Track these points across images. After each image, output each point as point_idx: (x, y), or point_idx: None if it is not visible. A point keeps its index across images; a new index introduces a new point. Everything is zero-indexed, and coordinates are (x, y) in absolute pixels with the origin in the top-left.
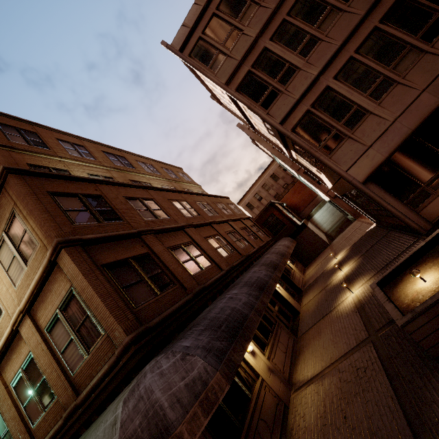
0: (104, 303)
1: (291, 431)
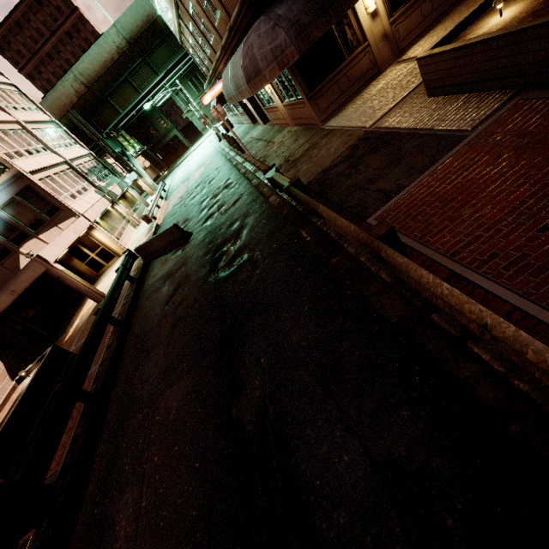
0: None
1: (365, 90)
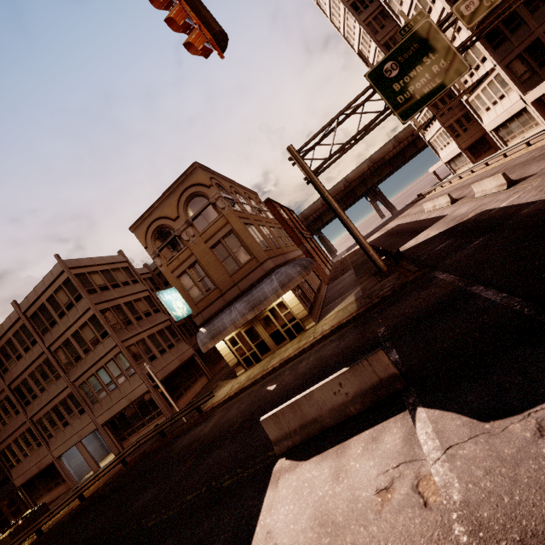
0: None
1: None
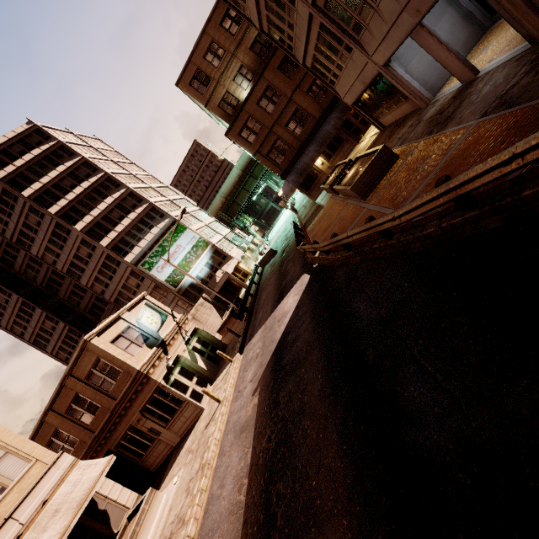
0: (271, 169)
1: None
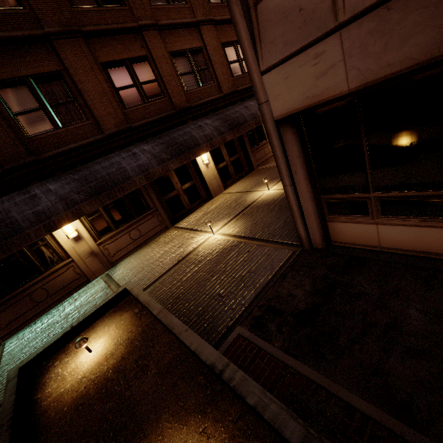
0: None
1: (68, 300)
